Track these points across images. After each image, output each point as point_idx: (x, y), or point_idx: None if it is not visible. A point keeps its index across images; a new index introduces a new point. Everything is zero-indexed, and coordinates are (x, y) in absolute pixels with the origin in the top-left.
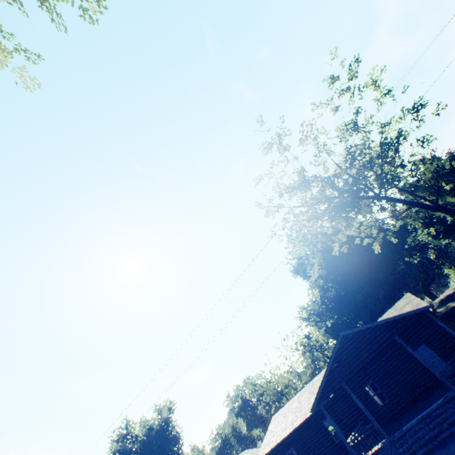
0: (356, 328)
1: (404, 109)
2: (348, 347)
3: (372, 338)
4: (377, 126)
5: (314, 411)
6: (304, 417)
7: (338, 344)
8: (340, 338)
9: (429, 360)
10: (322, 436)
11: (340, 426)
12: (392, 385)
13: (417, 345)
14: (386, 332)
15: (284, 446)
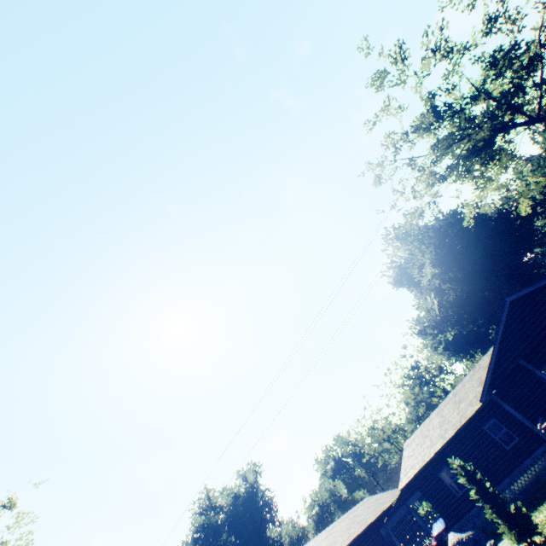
0: (530, 287)
1: None
2: (519, 315)
3: None
4: (536, 8)
5: (472, 415)
6: (459, 425)
7: (505, 313)
8: (508, 305)
9: None
10: (485, 445)
11: (509, 429)
12: None
13: None
14: None
15: (434, 466)
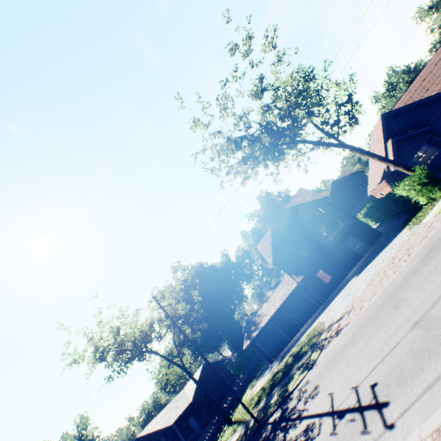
0: (143, 435)
1: (143, 329)
2: None
3: (152, 438)
4: (129, 340)
5: None
6: None
7: None
8: (137, 439)
9: (194, 424)
10: None
11: None
12: (179, 440)
13: (190, 416)
14: (158, 434)
15: None
